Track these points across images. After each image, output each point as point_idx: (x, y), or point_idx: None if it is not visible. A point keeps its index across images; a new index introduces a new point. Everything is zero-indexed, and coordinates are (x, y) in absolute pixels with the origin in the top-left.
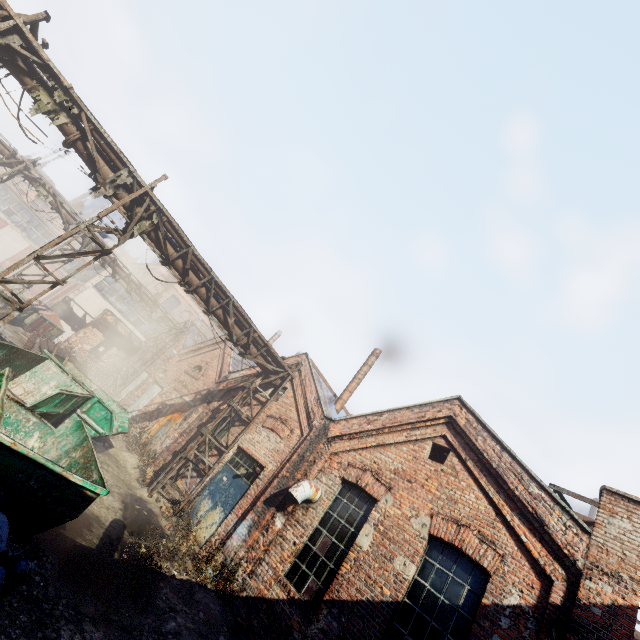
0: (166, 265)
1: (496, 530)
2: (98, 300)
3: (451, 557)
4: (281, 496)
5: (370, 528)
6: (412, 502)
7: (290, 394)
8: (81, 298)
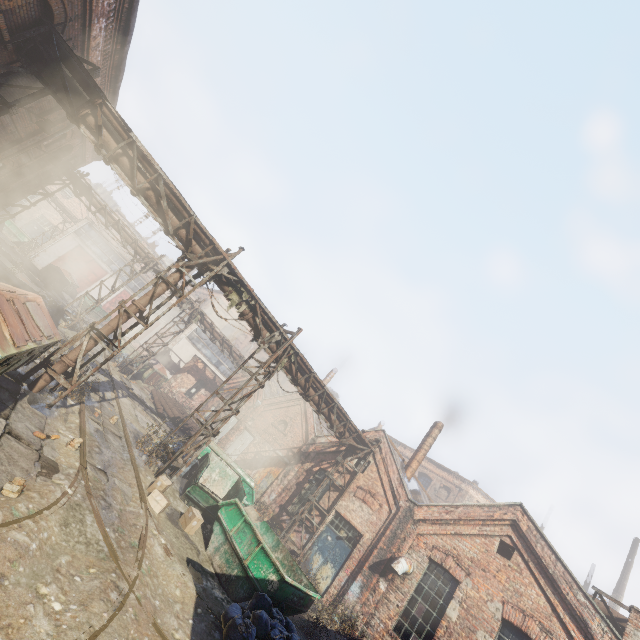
0: (295, 385)
1: (552, 623)
2: (189, 348)
3: (519, 637)
4: (382, 565)
5: (456, 604)
6: (487, 588)
7: (374, 468)
8: (177, 347)
